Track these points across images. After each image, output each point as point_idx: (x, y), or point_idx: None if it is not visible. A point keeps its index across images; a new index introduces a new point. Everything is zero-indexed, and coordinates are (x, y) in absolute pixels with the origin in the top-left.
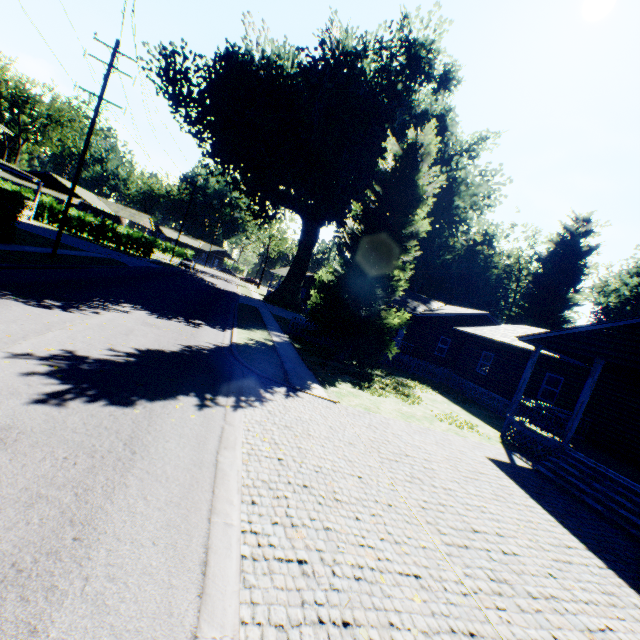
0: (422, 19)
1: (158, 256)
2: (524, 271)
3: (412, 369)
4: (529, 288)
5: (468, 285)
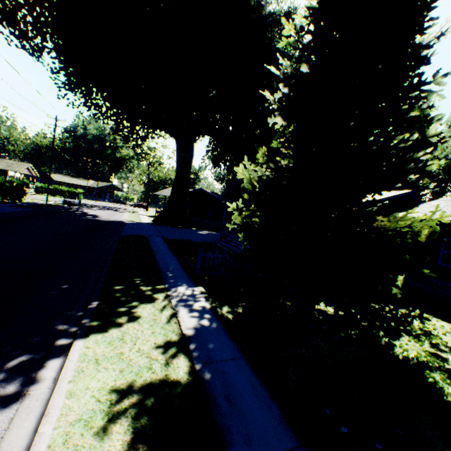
0: None
1: (42, 199)
2: None
3: None
4: None
5: None
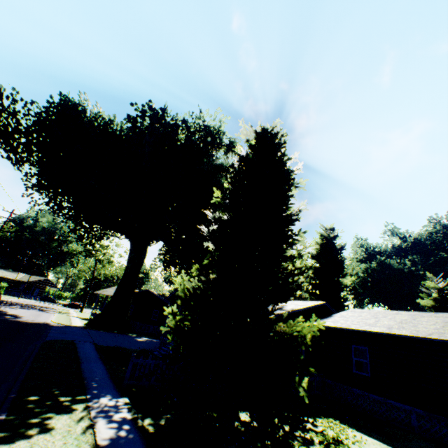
0: (211, 115)
1: None
2: (308, 266)
3: None
4: (313, 278)
5: None
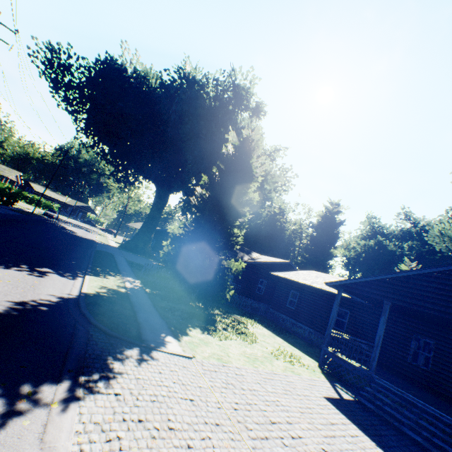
0: (243, 74)
1: (23, 206)
2: (305, 233)
3: (241, 305)
4: (308, 244)
5: (271, 241)
